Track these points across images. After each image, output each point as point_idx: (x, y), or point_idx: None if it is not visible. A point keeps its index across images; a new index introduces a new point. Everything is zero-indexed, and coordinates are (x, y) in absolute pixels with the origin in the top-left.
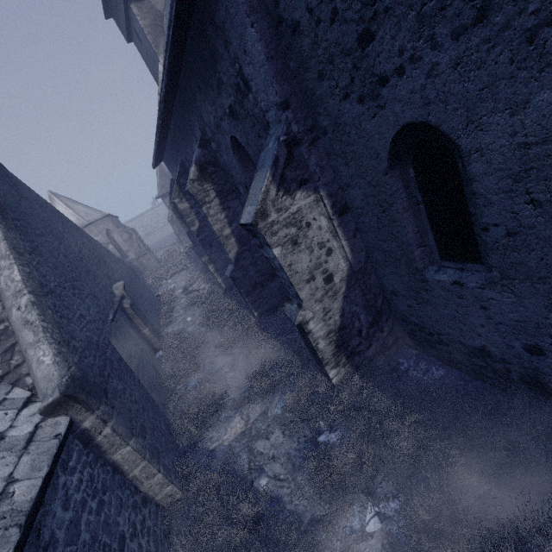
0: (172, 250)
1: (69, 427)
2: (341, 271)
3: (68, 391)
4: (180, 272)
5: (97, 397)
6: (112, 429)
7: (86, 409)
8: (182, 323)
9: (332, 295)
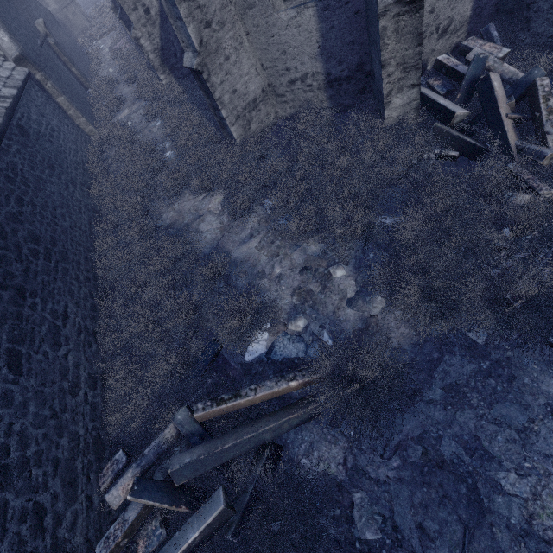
0: (102, 5)
1: (29, 73)
2: (155, 7)
3: (23, 54)
4: (109, 32)
5: (39, 68)
6: (52, 85)
7: (35, 69)
8: (106, 74)
9: (152, 24)
